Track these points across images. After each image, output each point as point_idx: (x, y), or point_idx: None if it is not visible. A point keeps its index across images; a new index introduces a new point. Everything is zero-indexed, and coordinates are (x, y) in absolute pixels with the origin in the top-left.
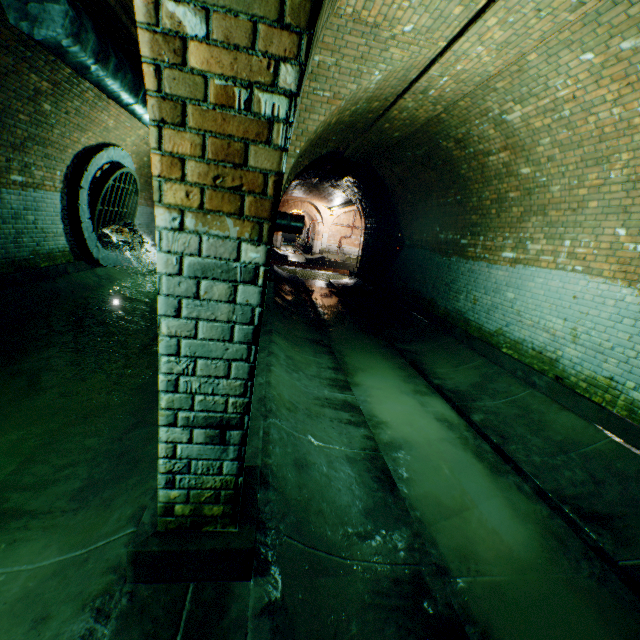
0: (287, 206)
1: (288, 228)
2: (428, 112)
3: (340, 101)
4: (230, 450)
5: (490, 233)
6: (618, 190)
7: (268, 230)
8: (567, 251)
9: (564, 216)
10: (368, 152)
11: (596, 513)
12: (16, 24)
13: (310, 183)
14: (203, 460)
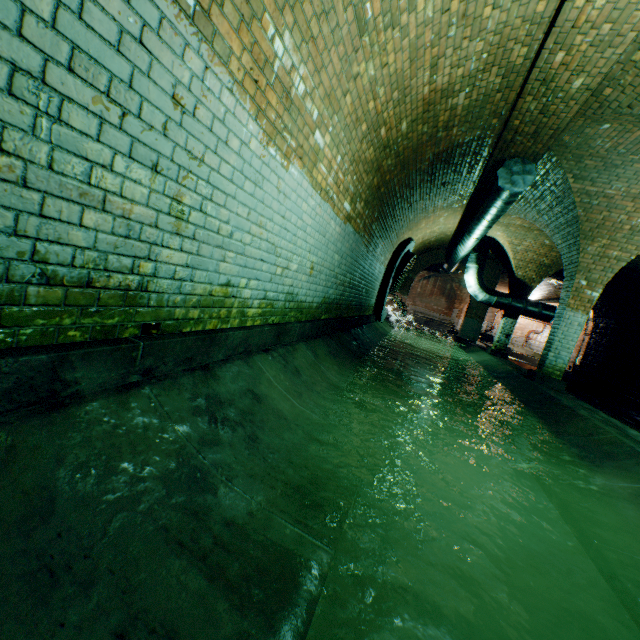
0: None
1: (537, 315)
2: None
3: None
4: None
5: None
6: None
7: None
8: None
9: None
10: None
11: None
12: (501, 186)
13: None
14: None
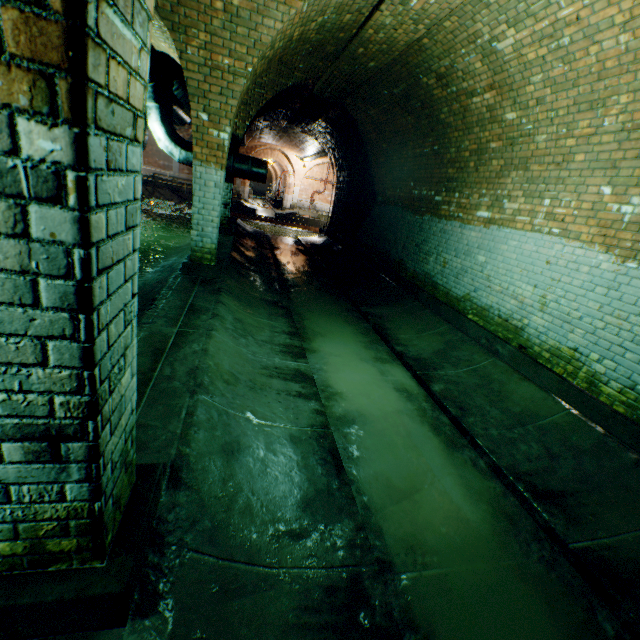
0: (256, 153)
1: (249, 174)
2: (408, 34)
3: (301, 2)
4: (72, 469)
5: (466, 189)
6: (610, 141)
7: (68, 93)
8: (546, 211)
9: (547, 171)
10: (340, 87)
11: (549, 491)
12: None
13: (279, 126)
14: (29, 484)
